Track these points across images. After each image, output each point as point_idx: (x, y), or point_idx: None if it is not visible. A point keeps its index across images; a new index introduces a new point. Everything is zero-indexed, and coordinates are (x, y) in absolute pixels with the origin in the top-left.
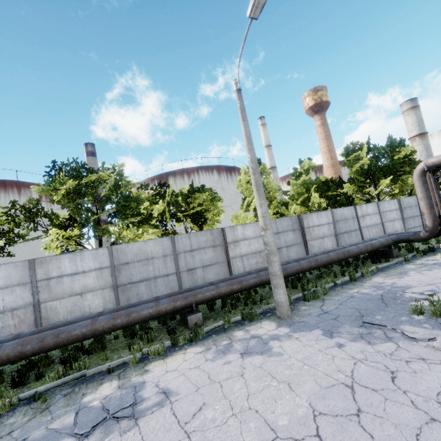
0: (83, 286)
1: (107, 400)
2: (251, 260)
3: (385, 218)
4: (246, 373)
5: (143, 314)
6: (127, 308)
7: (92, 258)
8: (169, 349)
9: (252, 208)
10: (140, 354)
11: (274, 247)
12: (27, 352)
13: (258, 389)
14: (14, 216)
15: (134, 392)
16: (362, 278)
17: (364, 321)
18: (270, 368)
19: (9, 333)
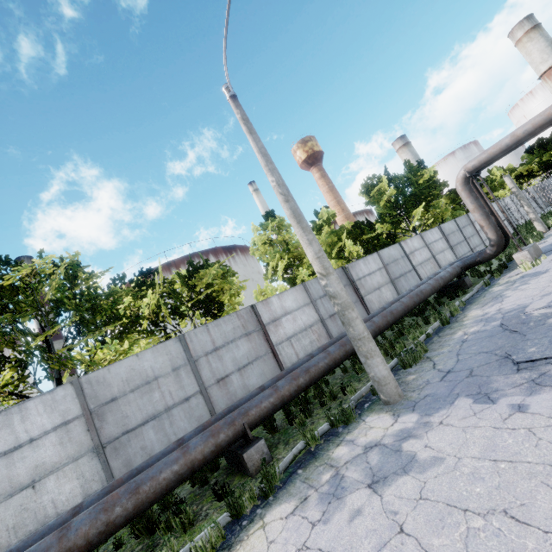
0: (33, 469)
1: None
2: (302, 340)
3: (434, 250)
4: (405, 521)
5: (164, 479)
6: (128, 479)
7: (45, 410)
8: (229, 528)
9: (280, 275)
10: None
11: (347, 297)
12: None
13: (456, 550)
14: None
15: None
16: (453, 318)
17: (519, 361)
18: (443, 494)
19: None
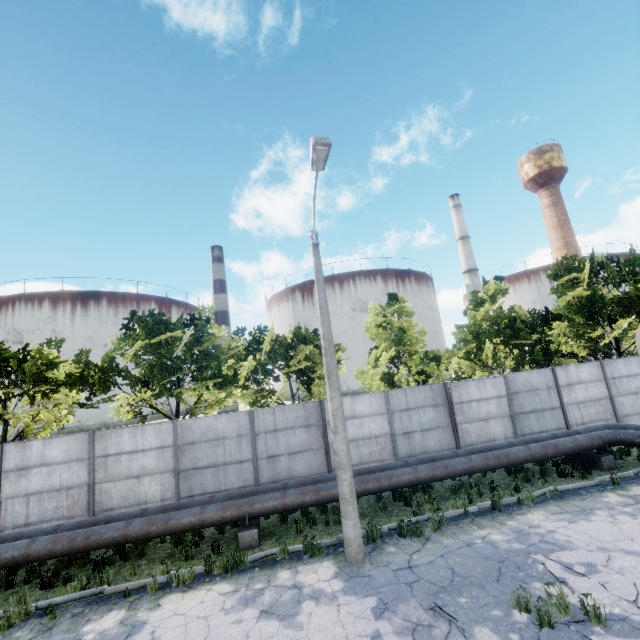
0: (141, 468)
1: (102, 636)
2: (361, 447)
3: (618, 388)
4: None
5: (183, 523)
6: (174, 508)
7: (154, 434)
8: (200, 576)
9: (383, 363)
10: (165, 577)
11: (344, 458)
12: (57, 552)
13: None
14: (87, 376)
15: (127, 634)
16: (516, 506)
17: (435, 602)
18: None
19: (62, 515)
